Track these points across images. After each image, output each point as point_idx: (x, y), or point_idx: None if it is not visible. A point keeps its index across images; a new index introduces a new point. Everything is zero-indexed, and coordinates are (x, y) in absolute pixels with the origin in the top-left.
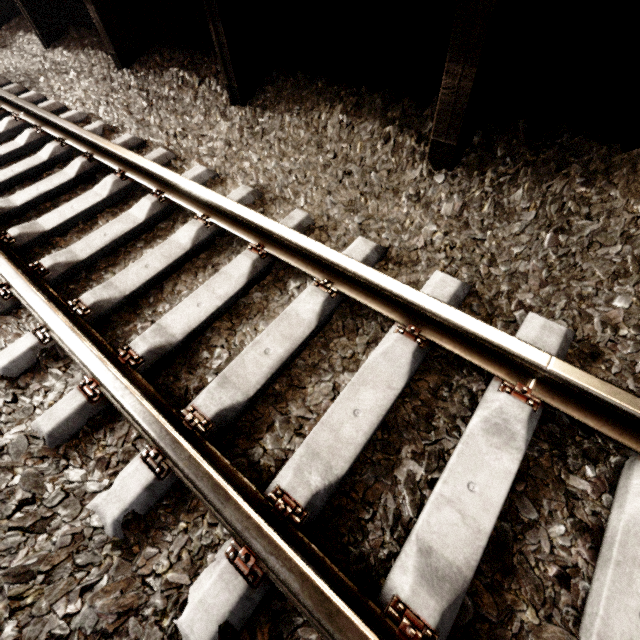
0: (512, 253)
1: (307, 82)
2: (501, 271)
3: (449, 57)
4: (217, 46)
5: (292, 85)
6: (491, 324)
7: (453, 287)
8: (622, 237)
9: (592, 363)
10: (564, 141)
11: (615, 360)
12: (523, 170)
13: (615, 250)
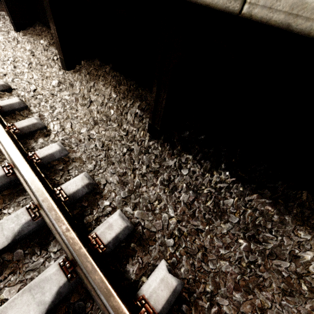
0: (57, 100)
1: (46, 29)
2: (48, 105)
3: (49, 20)
4: (2, 2)
5: (39, 29)
6: (23, 119)
7: (13, 102)
8: (101, 104)
9: (43, 137)
10: (107, 69)
11: (50, 137)
12: (84, 74)
13: (95, 107)
